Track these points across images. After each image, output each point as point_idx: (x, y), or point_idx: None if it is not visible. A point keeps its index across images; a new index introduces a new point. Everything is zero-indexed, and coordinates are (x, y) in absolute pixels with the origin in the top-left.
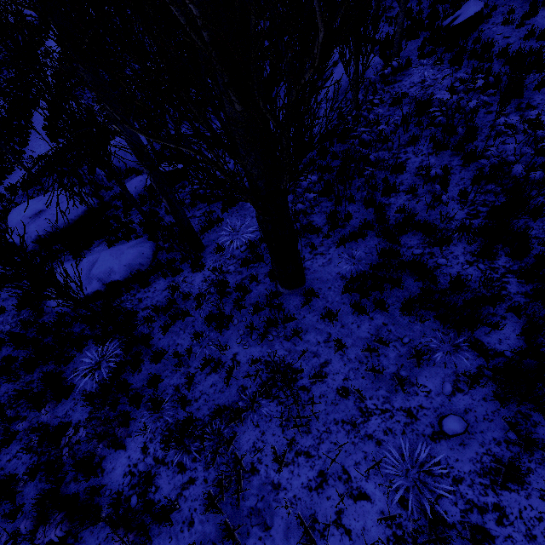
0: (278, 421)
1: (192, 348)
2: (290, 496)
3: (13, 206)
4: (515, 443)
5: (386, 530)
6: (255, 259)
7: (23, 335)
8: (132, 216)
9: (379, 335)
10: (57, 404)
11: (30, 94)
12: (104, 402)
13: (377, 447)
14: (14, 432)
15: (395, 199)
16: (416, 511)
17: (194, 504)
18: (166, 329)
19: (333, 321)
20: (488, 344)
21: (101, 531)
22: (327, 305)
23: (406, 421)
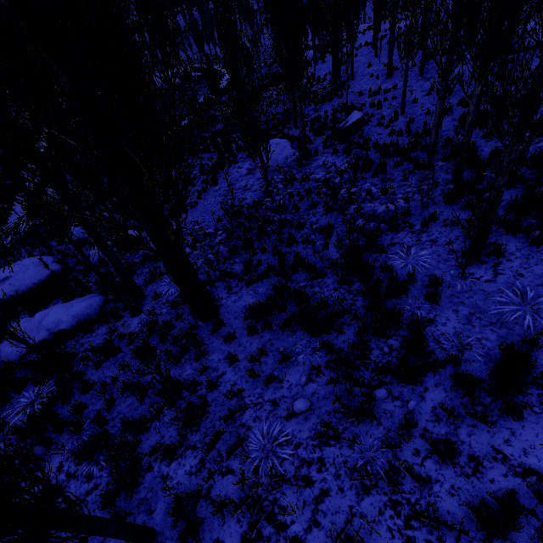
0: (176, 425)
1: (119, 378)
2: (174, 482)
3: None
4: (340, 411)
5: (241, 493)
6: (183, 301)
7: None
8: (90, 277)
9: (264, 348)
10: None
11: None
12: (30, 430)
13: (247, 432)
14: None
15: (295, 248)
16: (265, 474)
17: (94, 506)
18: (99, 364)
19: (233, 342)
20: (336, 344)
21: None
22: (231, 331)
23: (271, 408)
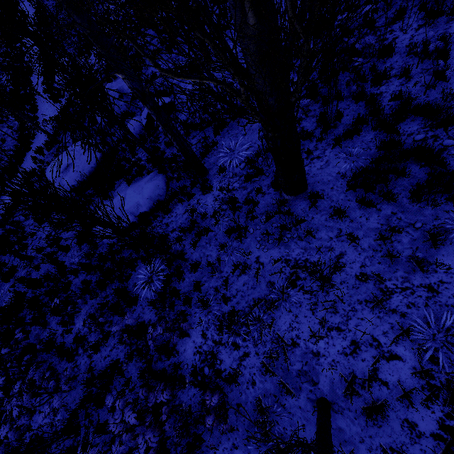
0: (307, 306)
1: (220, 257)
2: (329, 360)
3: (45, 165)
4: None
5: (419, 380)
6: (256, 173)
7: (89, 264)
8: (138, 155)
9: (389, 224)
10: (133, 311)
11: (23, 63)
12: (165, 305)
13: (402, 319)
14: (108, 331)
15: (386, 87)
16: (447, 365)
17: (252, 370)
18: (195, 244)
19: (341, 218)
20: None
21: (189, 391)
22: (332, 204)
23: (428, 295)
